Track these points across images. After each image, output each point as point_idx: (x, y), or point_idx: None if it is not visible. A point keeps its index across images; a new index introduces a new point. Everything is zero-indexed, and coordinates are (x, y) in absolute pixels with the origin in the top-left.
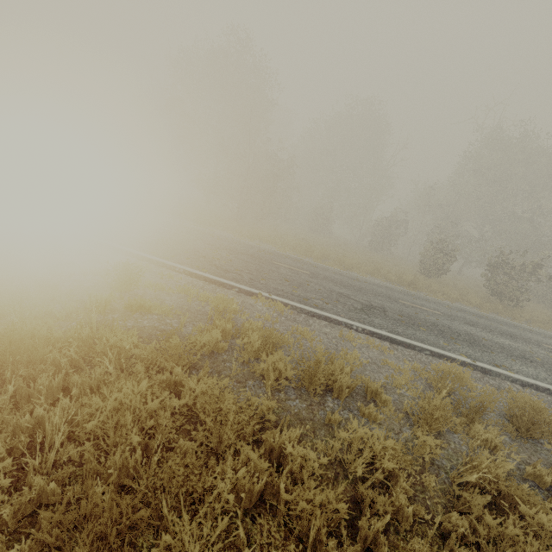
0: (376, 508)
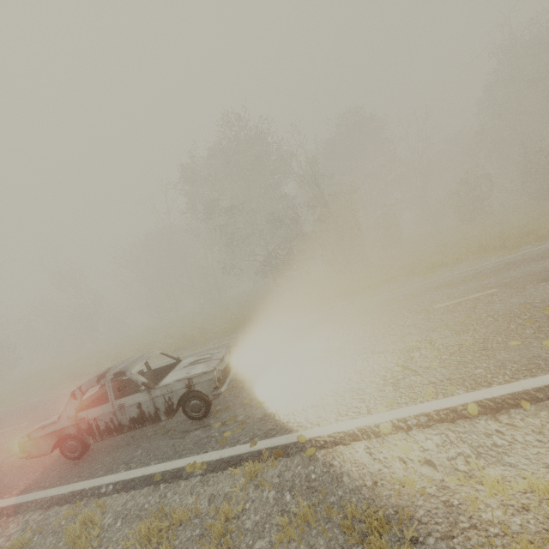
0: None
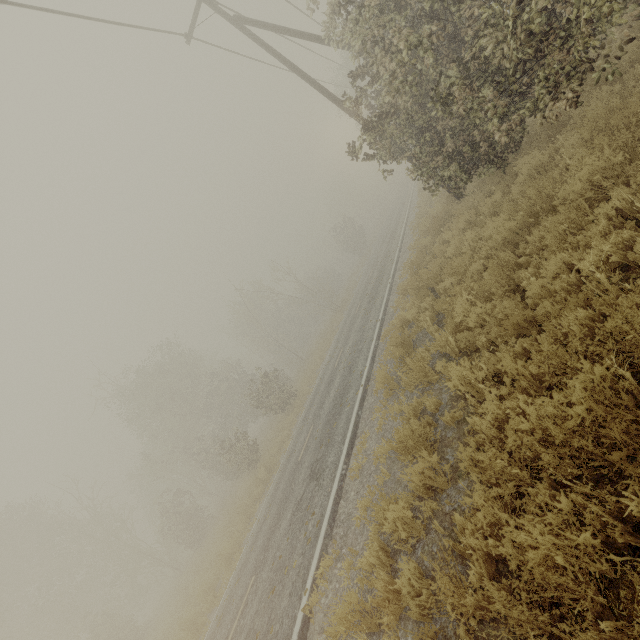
0: (498, 363)
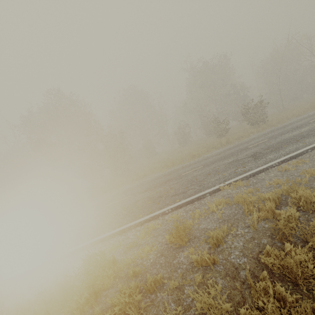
0: None
